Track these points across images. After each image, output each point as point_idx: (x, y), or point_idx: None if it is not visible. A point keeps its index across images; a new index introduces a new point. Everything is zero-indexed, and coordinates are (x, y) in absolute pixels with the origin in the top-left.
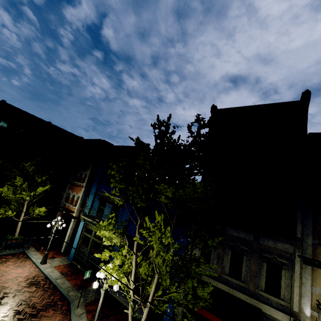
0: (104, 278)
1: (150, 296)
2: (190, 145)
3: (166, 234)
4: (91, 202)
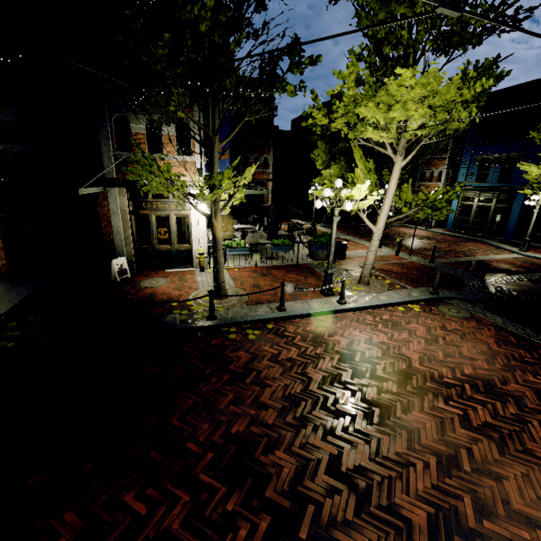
0: (537, 201)
1: None
2: None
3: None
4: (465, 170)
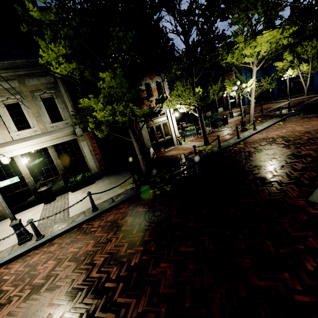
0: (286, 76)
1: (310, 70)
2: (315, 1)
3: (313, 43)
4: (244, 76)
